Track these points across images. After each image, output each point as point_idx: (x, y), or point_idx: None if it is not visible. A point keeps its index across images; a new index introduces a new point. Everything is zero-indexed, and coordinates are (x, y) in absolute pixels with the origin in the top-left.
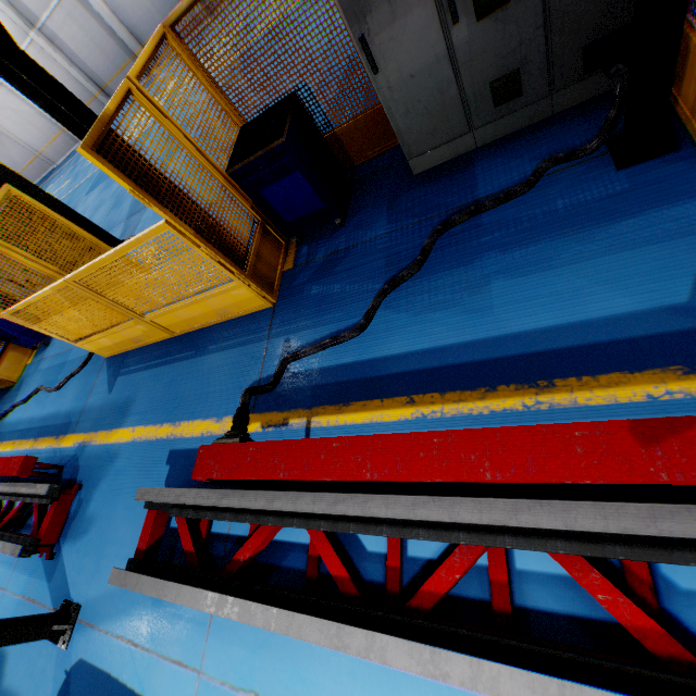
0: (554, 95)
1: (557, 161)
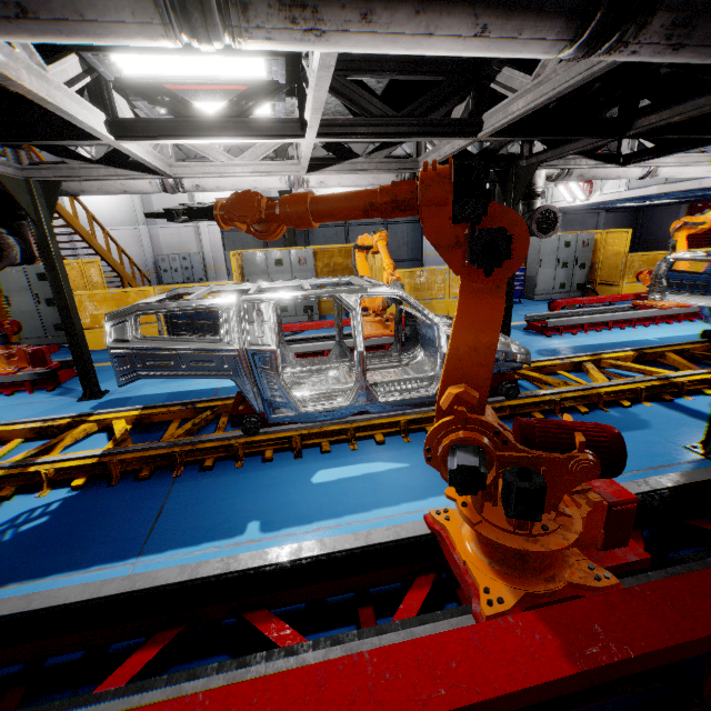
0: None
1: (61, 347)
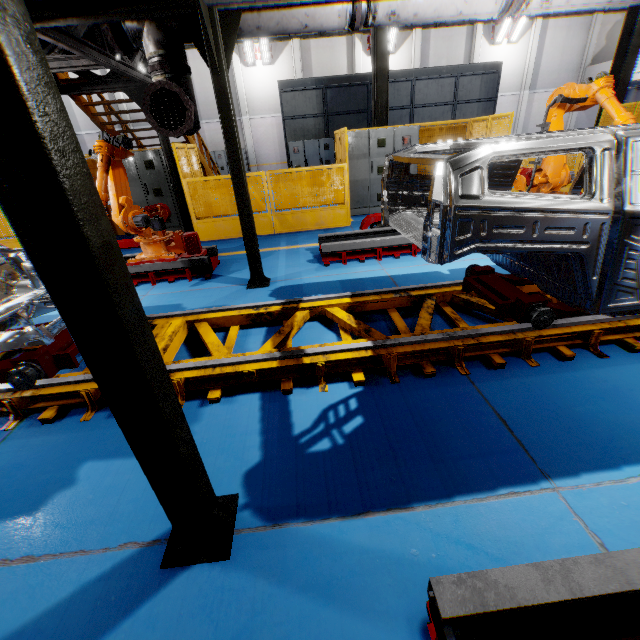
0: (182, 227)
1: None
